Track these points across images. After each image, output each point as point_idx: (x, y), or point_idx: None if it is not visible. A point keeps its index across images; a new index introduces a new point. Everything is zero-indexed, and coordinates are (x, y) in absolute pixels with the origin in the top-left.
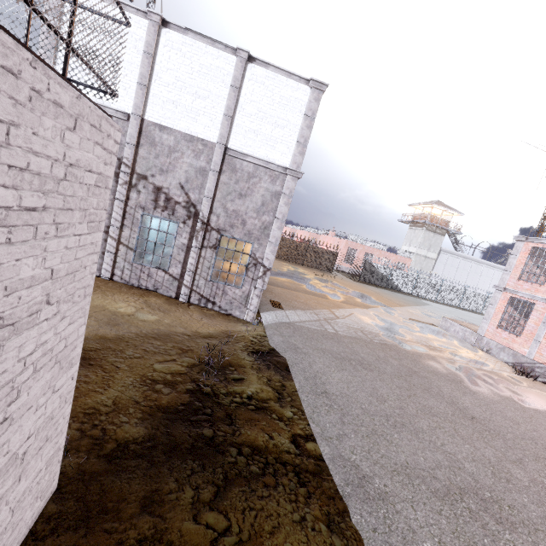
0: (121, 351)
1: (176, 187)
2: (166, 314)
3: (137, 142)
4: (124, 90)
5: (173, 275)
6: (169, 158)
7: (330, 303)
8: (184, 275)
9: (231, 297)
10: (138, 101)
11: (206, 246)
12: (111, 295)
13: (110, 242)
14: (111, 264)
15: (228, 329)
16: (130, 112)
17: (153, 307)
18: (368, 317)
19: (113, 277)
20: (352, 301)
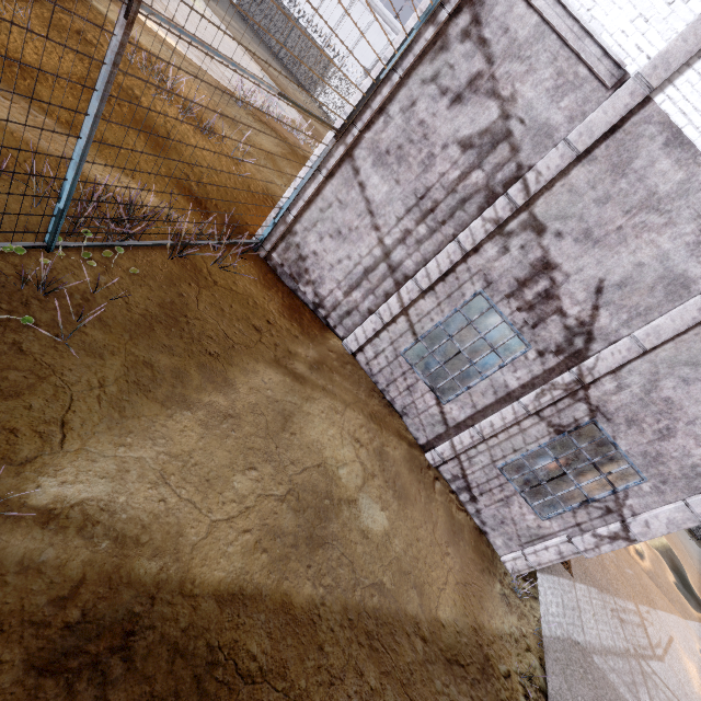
0: (299, 700)
1: (586, 281)
2: (401, 509)
3: (587, 149)
4: (667, 5)
5: (446, 415)
6: (627, 216)
7: (635, 574)
8: (464, 428)
9: (511, 515)
10: (679, 49)
11: (543, 415)
12: (341, 410)
13: (391, 303)
14: (369, 334)
15: (483, 618)
16: (632, 68)
17: (388, 474)
18: (698, 670)
19: (358, 353)
20: (663, 579)
